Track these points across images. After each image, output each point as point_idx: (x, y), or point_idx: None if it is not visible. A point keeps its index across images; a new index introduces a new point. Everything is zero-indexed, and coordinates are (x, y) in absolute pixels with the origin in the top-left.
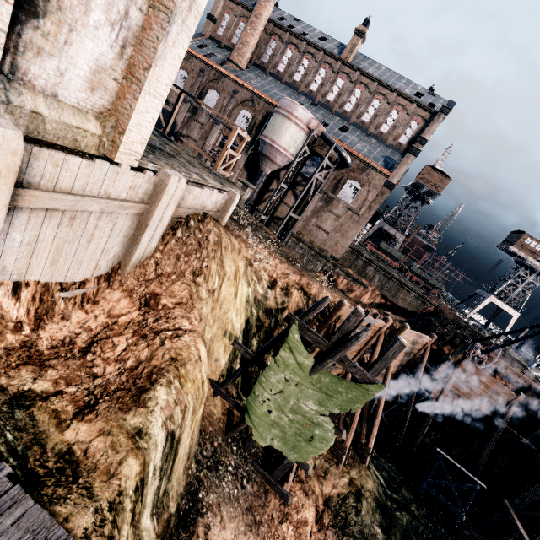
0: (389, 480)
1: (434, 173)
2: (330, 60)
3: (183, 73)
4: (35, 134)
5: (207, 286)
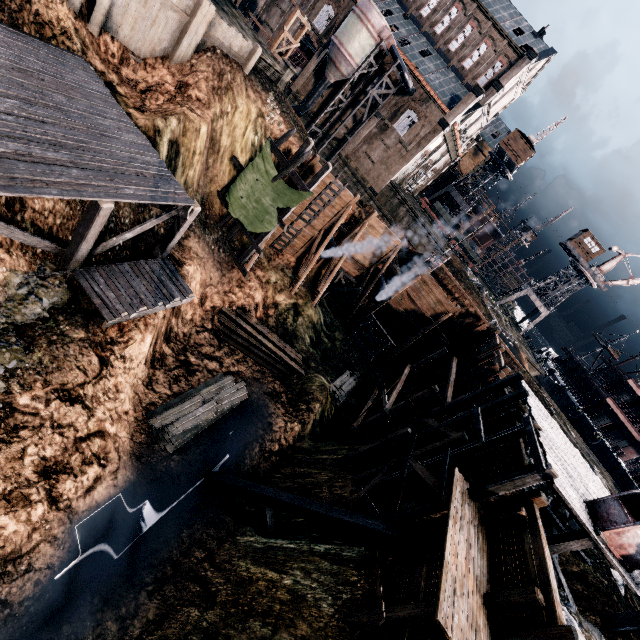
0: (330, 324)
1: (520, 140)
2: None
3: None
4: None
5: (222, 106)
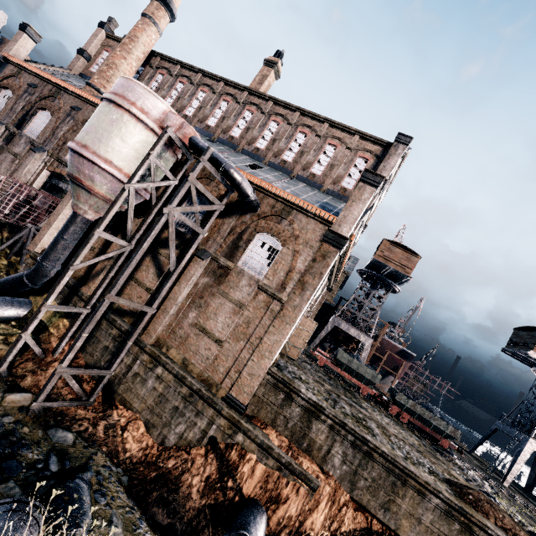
0: None
1: (395, 249)
2: (233, 91)
3: (8, 93)
4: None
5: None
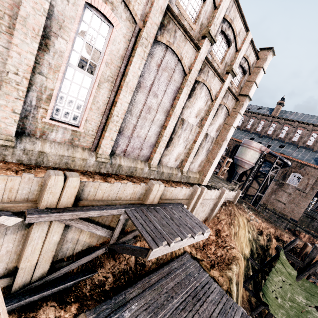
0: None
1: None
2: (265, 117)
3: None
4: (188, 181)
5: (234, 230)
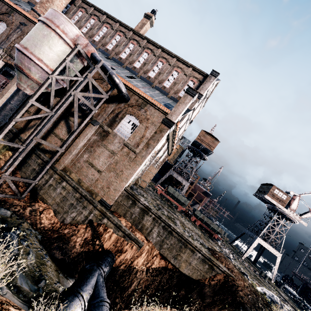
0: None
1: (207, 136)
2: (124, 30)
3: None
4: None
5: None
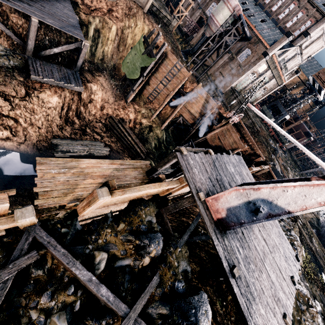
0: (168, 141)
1: None
2: None
3: None
4: None
5: (129, 23)
